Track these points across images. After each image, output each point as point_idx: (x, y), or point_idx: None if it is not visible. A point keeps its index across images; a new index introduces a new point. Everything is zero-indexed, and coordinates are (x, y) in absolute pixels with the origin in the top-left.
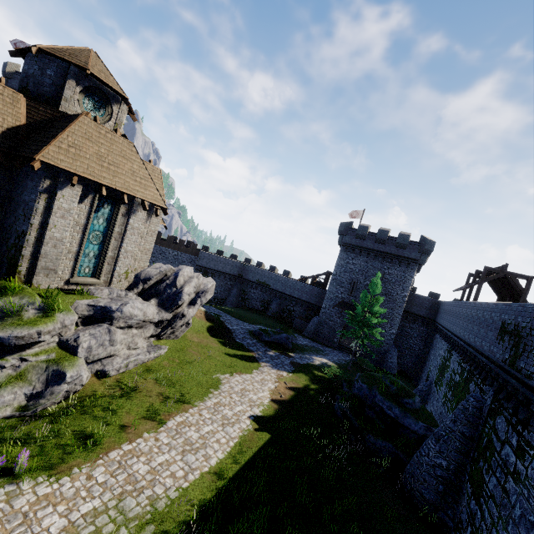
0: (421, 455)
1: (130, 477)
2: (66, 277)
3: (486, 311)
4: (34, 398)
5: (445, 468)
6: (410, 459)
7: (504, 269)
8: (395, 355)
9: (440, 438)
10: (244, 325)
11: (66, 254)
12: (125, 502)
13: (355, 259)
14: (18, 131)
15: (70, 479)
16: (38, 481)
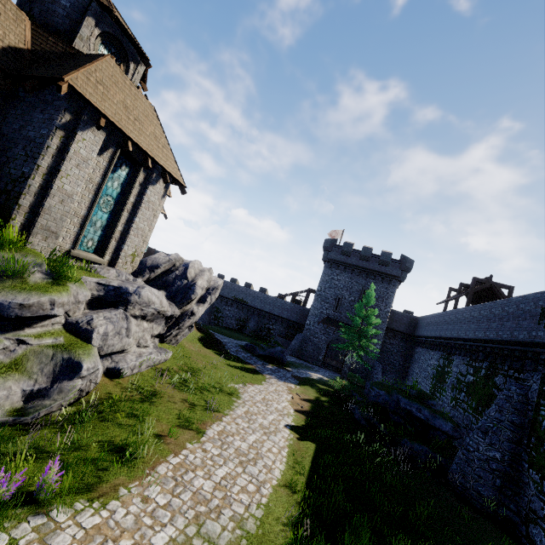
0: (469, 452)
1: (197, 496)
2: (66, 247)
3: (508, 306)
4: (34, 398)
5: (499, 460)
6: (447, 461)
7: (489, 280)
8: (379, 371)
9: (488, 430)
10: (231, 340)
11: (71, 217)
12: (207, 527)
13: (340, 275)
14: (21, 54)
15: (120, 503)
16: (77, 508)
